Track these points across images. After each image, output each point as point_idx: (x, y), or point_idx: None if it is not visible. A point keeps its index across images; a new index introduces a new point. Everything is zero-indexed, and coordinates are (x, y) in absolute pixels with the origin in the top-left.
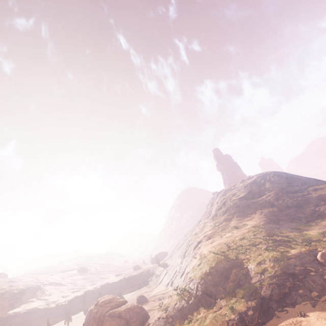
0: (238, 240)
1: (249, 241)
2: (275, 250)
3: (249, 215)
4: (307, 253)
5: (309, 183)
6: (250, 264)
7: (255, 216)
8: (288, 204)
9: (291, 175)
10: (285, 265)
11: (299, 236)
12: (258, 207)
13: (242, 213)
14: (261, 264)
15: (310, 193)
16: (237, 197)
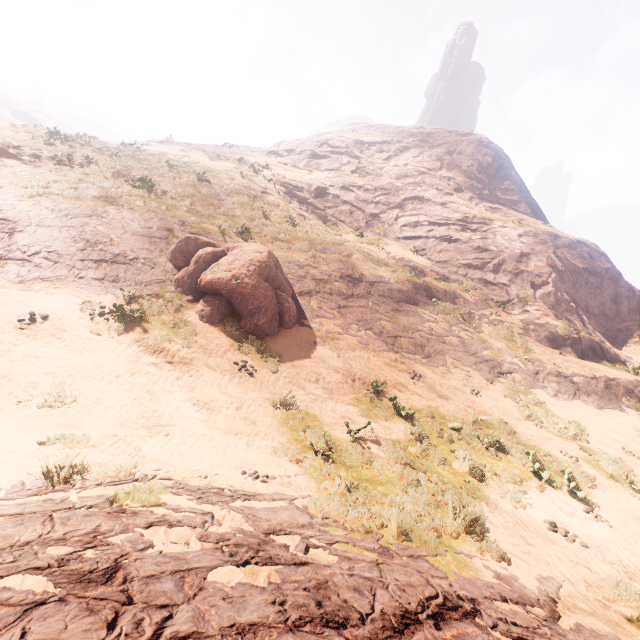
0: (161, 156)
1: (169, 166)
2: (164, 197)
3: (314, 171)
4: (195, 232)
5: (510, 198)
6: (44, 173)
7: (316, 175)
8: (404, 194)
9: (506, 166)
10: (81, 207)
11: (285, 223)
12: (352, 169)
13: (310, 161)
14: (55, 182)
15: (472, 208)
16: (352, 137)
